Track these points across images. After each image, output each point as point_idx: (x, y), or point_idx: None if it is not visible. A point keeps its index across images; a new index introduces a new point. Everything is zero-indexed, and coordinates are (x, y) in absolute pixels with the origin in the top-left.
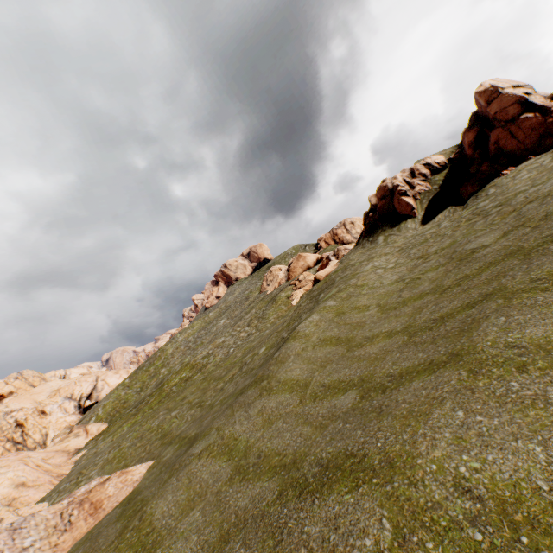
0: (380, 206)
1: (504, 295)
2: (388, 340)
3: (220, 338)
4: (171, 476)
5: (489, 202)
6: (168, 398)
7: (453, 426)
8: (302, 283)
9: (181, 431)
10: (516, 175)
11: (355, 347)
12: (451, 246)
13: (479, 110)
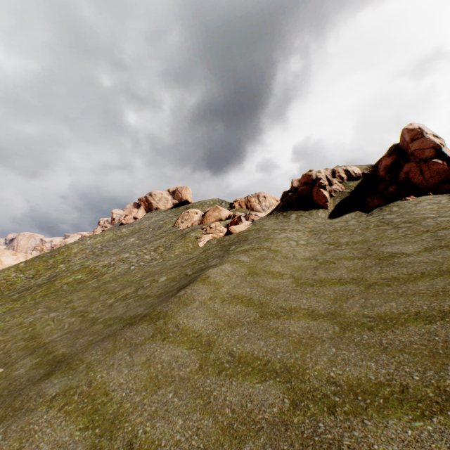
0: (300, 190)
1: None
2: (312, 322)
3: (126, 253)
4: (1, 421)
5: (396, 217)
6: (55, 295)
7: None
8: (212, 231)
9: (51, 339)
10: (417, 203)
11: (270, 315)
12: (364, 243)
13: (401, 143)
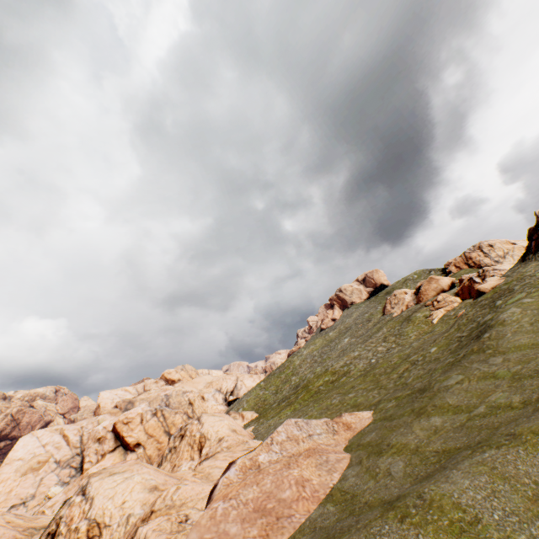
0: None
1: None
2: None
3: (353, 351)
4: (435, 395)
5: None
6: (321, 394)
7: None
8: (442, 304)
9: (377, 400)
10: None
11: None
12: None
13: None
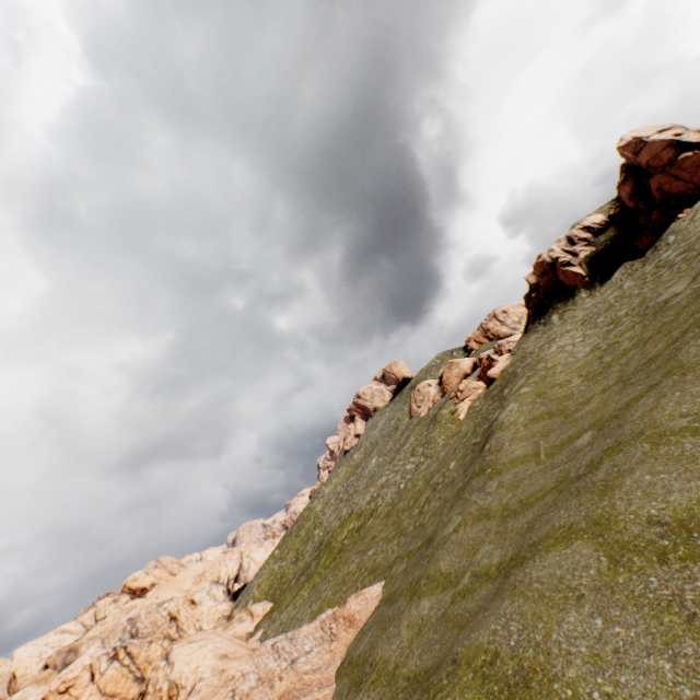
0: (543, 284)
1: (697, 324)
2: (605, 395)
3: (381, 477)
4: (433, 554)
5: (671, 251)
6: (345, 552)
7: (673, 399)
8: (465, 393)
9: (394, 557)
10: (694, 217)
11: (573, 413)
12: (642, 304)
13: (628, 161)
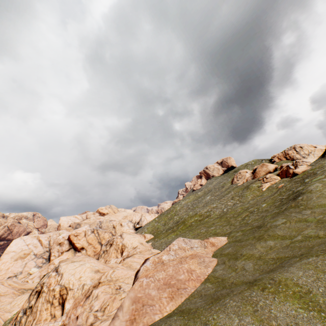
0: None
1: None
2: None
3: (213, 204)
4: (268, 229)
5: None
6: (192, 227)
7: None
8: (268, 180)
9: (229, 231)
10: None
11: None
12: None
13: None
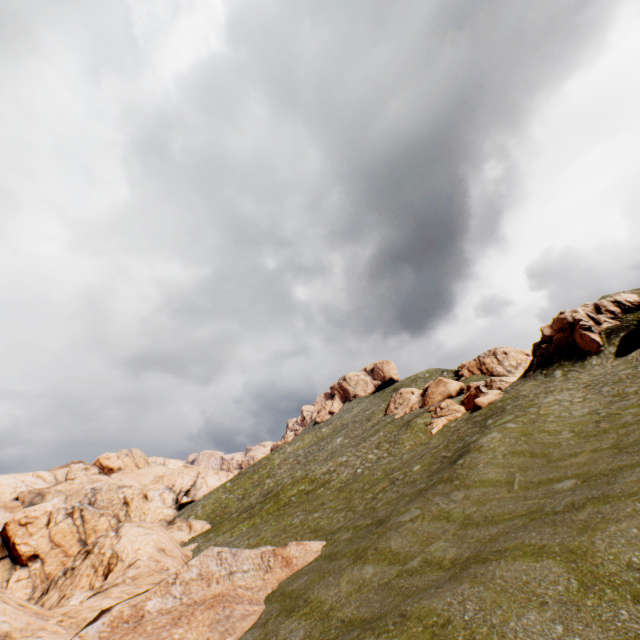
0: (556, 339)
1: None
2: (595, 455)
3: (341, 456)
4: (385, 533)
5: None
6: (289, 507)
7: None
8: (445, 412)
9: (339, 526)
10: None
11: (556, 460)
12: None
13: None
